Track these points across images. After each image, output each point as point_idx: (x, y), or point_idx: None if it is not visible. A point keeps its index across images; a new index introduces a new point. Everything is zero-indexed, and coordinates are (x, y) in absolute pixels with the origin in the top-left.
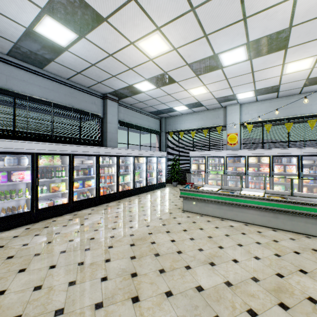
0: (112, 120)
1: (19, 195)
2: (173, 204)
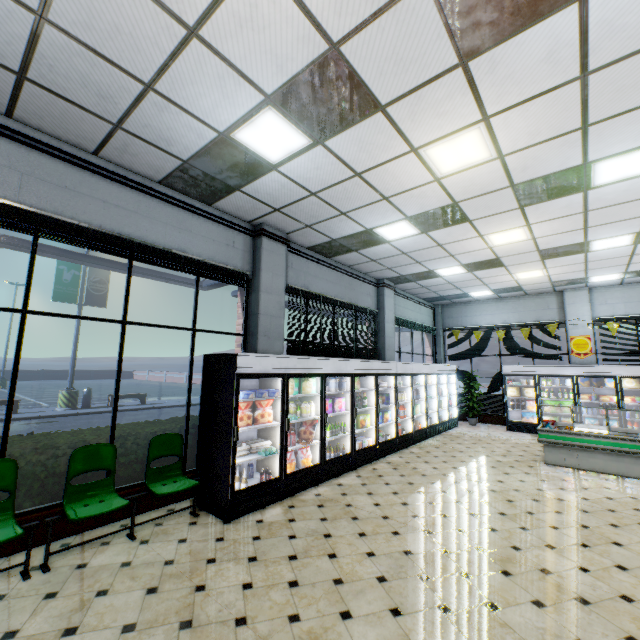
0: (389, 318)
1: (338, 430)
2: (516, 454)
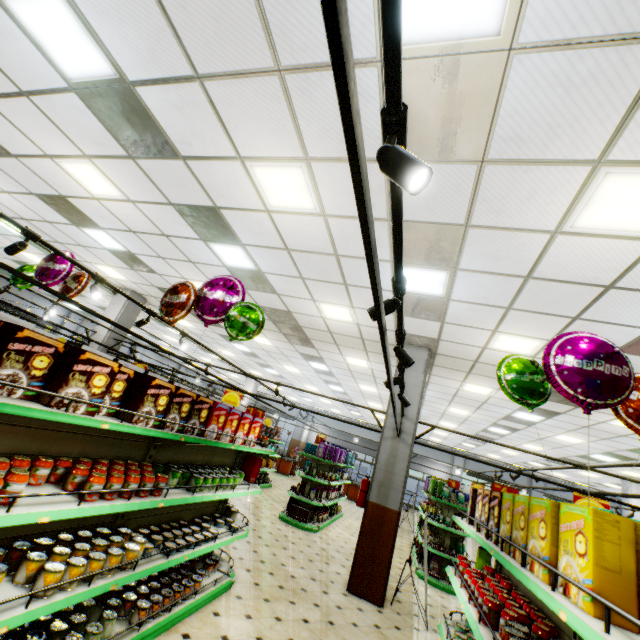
0: None
1: None
2: None
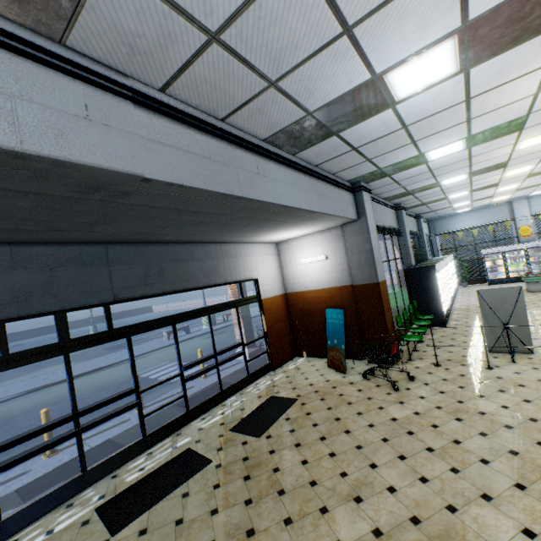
0: (424, 235)
1: None
2: None
